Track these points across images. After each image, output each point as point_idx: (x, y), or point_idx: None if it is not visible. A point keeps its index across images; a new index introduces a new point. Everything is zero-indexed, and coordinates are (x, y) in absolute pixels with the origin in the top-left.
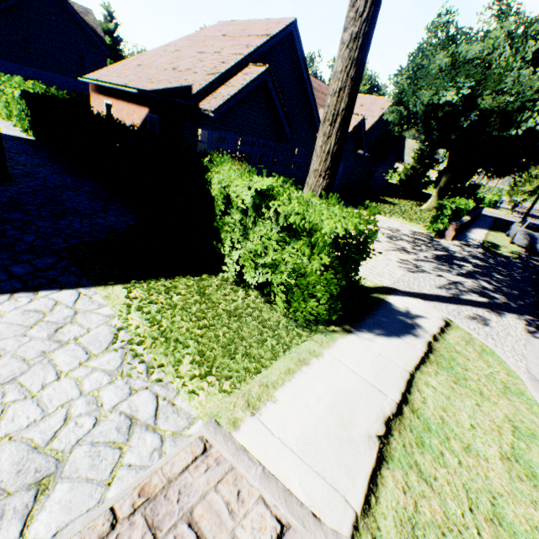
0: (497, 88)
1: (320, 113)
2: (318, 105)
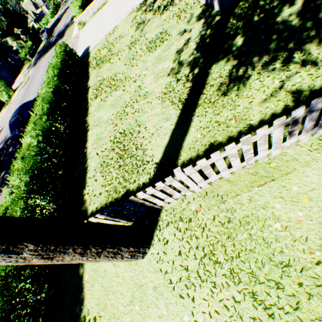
0: None
1: None
2: None
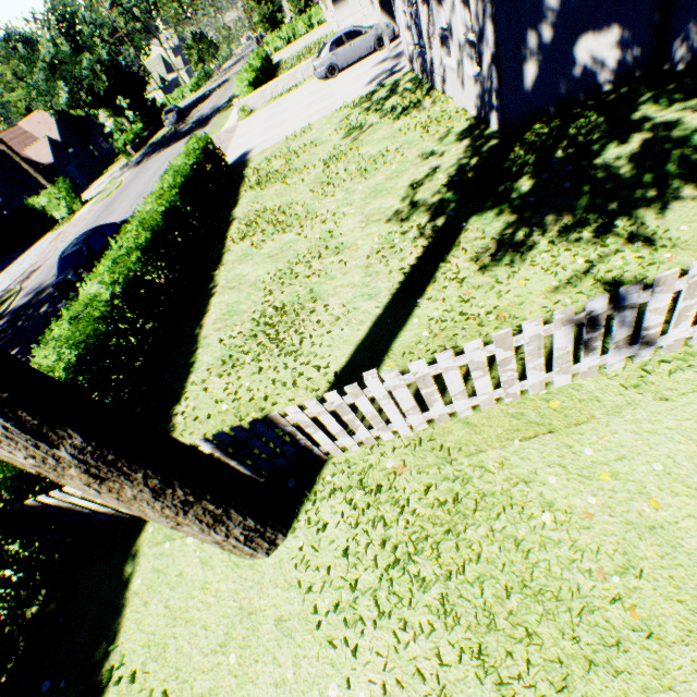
0: (77, 71)
1: (28, 154)
2: (21, 150)
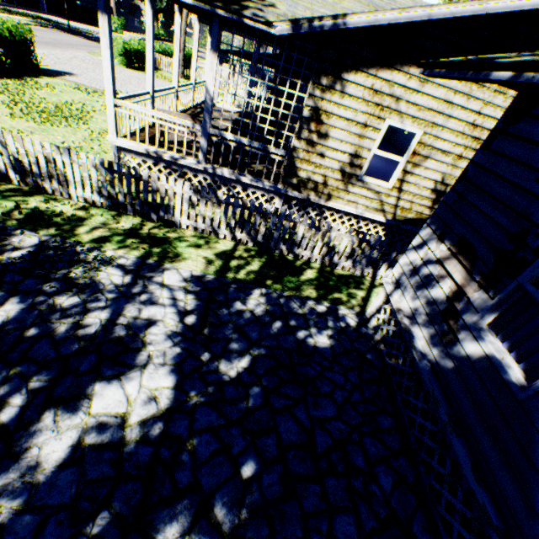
0: None
1: None
2: None
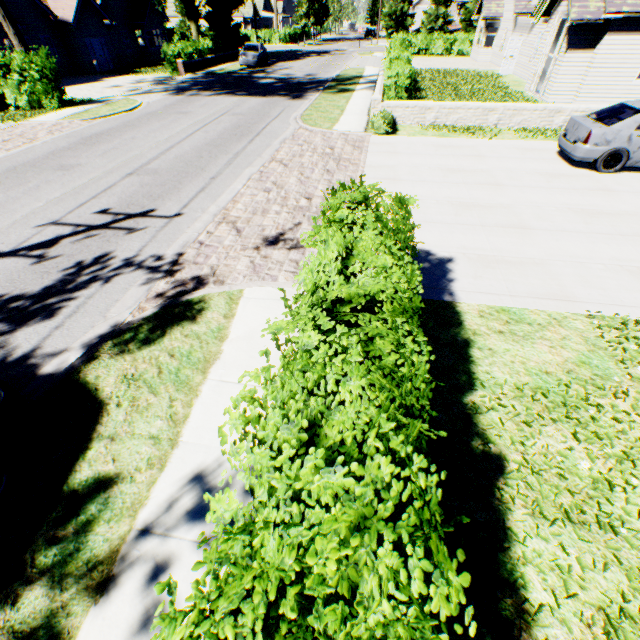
0: None
1: None
2: None
